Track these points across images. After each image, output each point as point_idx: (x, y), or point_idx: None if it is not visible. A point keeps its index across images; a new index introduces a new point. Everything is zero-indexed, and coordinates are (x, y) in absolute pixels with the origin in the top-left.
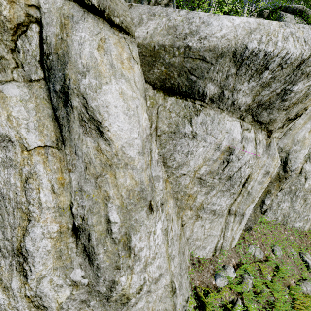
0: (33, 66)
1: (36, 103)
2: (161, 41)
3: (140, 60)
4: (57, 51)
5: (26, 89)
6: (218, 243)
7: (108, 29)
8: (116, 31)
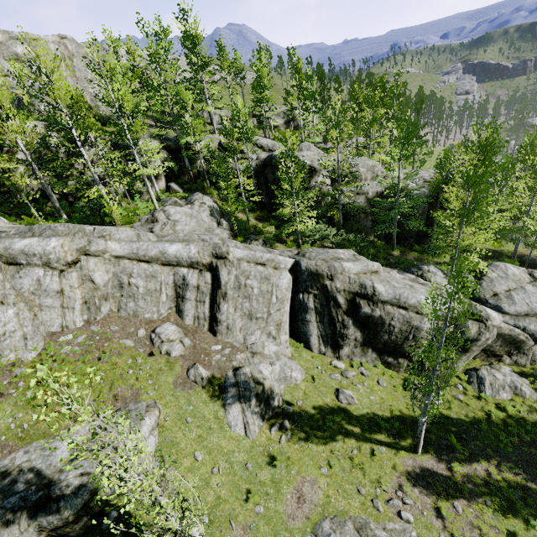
0: None
1: None
2: (1, 251)
3: None
4: None
5: None
6: (63, 324)
7: None
8: None
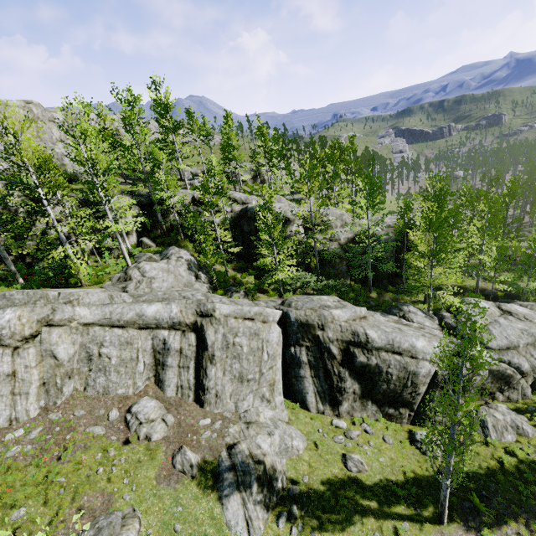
0: None
1: None
2: None
3: None
4: None
5: None
6: (12, 415)
7: None
8: None
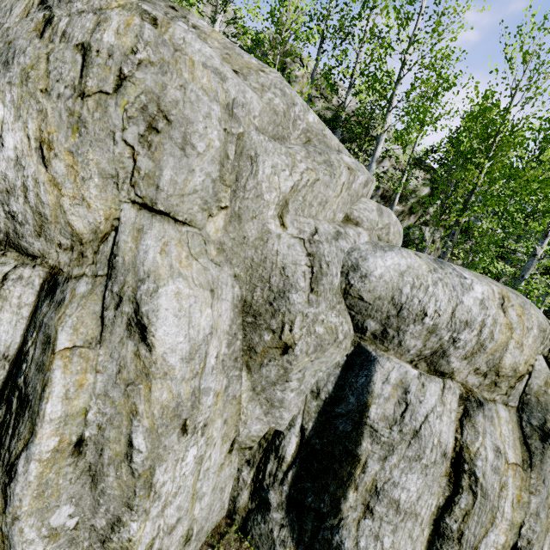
0: (515, 398)
1: (512, 425)
2: None
3: None
4: (537, 396)
5: (507, 412)
6: None
7: None
8: None
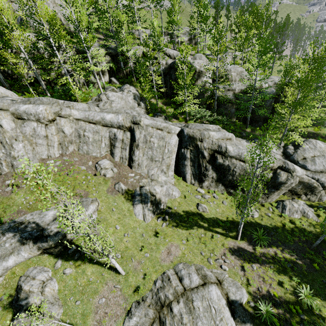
0: None
1: None
2: (13, 111)
3: (12, 114)
4: None
5: None
6: (48, 154)
7: (2, 111)
8: (5, 111)
